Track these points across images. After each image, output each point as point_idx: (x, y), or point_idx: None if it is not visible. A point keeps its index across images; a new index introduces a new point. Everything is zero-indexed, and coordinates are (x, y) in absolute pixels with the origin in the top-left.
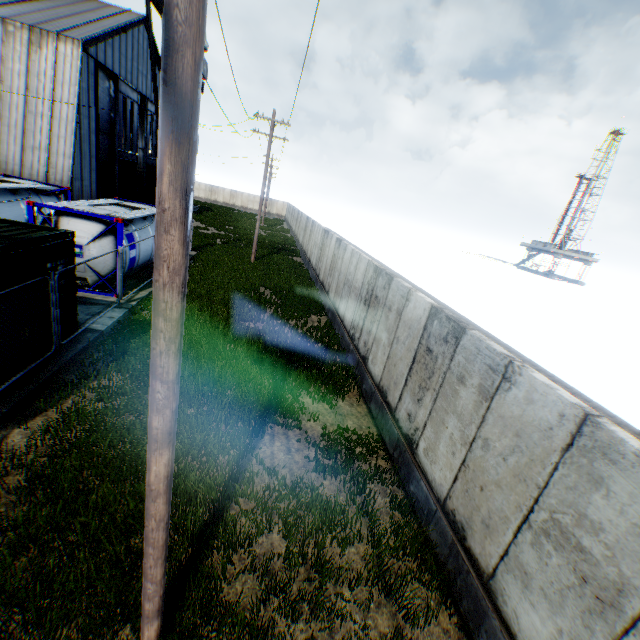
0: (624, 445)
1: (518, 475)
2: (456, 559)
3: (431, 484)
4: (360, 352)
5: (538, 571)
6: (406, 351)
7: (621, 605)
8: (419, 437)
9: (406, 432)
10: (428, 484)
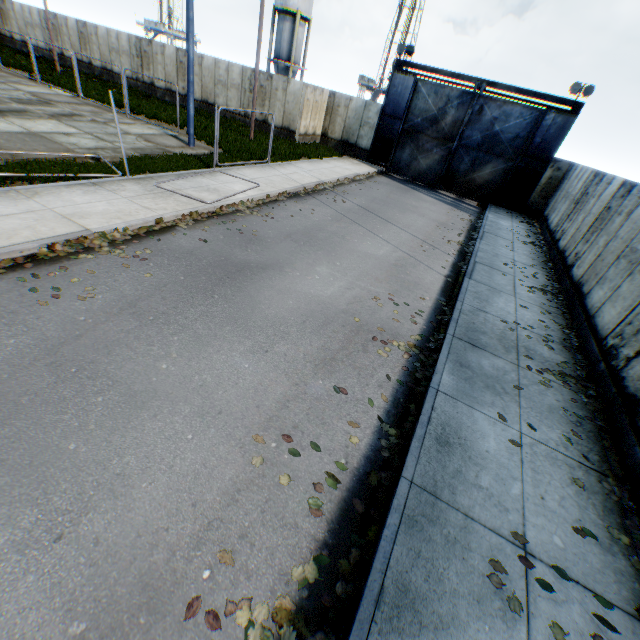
0: (111, 29)
1: (107, 47)
2: (109, 76)
3: (99, 68)
4: (60, 54)
5: (115, 60)
6: (77, 39)
7: (119, 52)
8: (92, 61)
9: (89, 63)
10: (99, 69)
